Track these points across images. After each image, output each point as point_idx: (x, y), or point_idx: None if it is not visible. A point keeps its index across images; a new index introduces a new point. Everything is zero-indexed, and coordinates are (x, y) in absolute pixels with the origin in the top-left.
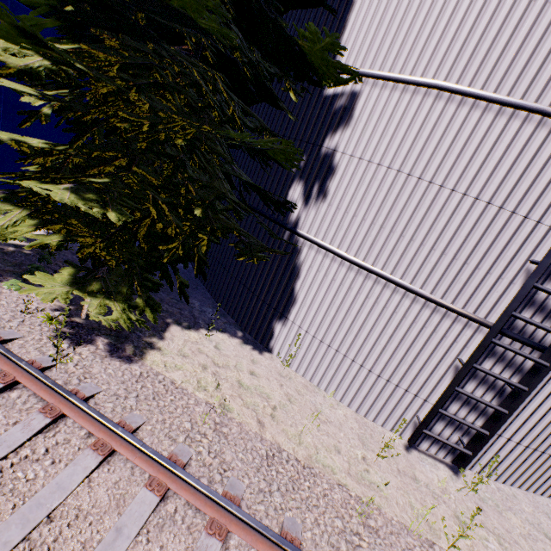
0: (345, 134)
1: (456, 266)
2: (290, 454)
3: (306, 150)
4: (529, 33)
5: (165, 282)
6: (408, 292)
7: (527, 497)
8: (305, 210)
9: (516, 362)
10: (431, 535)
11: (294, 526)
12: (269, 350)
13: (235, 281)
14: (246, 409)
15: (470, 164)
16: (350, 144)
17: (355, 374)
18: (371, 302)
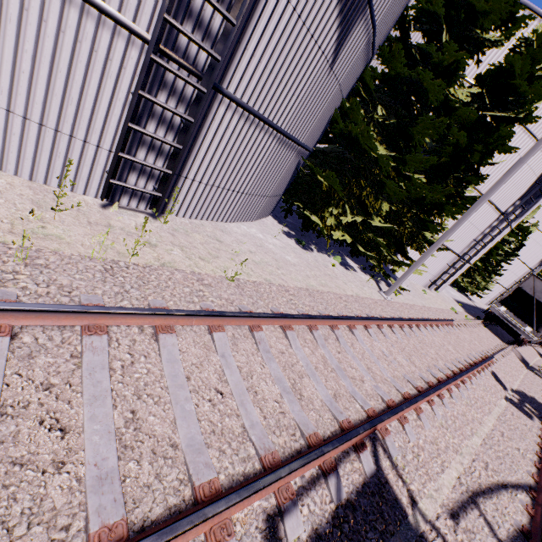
0: None
1: None
2: None
3: None
4: None
5: None
6: None
7: (212, 224)
8: None
9: (187, 97)
10: (120, 258)
11: None
12: None
13: None
14: None
15: None
16: None
17: (6, 126)
18: None
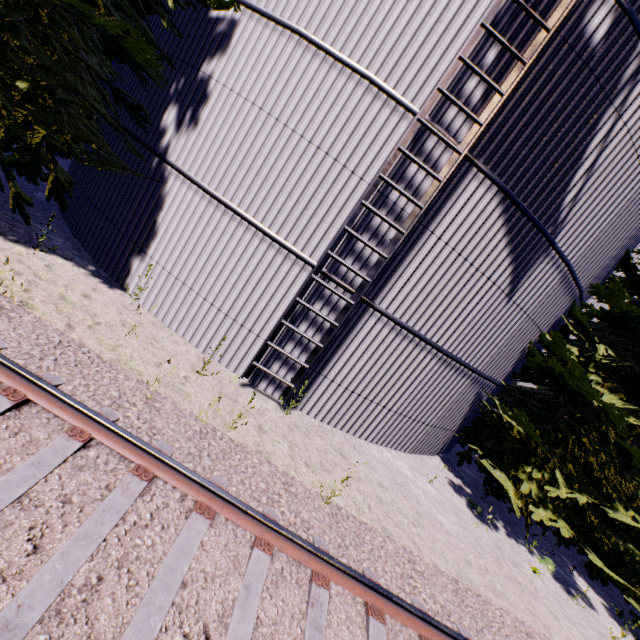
0: (222, 62)
1: (299, 210)
2: (94, 351)
3: (185, 72)
4: (368, 5)
5: (4, 200)
6: (258, 231)
7: (344, 435)
8: (176, 137)
9: (339, 307)
10: (222, 428)
11: (54, 378)
12: (125, 289)
13: (98, 213)
14: (58, 314)
15: (317, 114)
16: (225, 73)
17: (206, 314)
18: (226, 239)
